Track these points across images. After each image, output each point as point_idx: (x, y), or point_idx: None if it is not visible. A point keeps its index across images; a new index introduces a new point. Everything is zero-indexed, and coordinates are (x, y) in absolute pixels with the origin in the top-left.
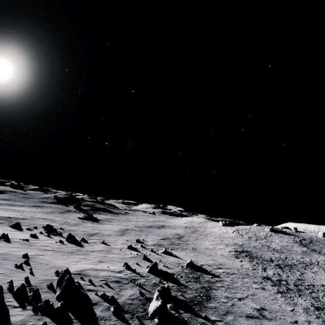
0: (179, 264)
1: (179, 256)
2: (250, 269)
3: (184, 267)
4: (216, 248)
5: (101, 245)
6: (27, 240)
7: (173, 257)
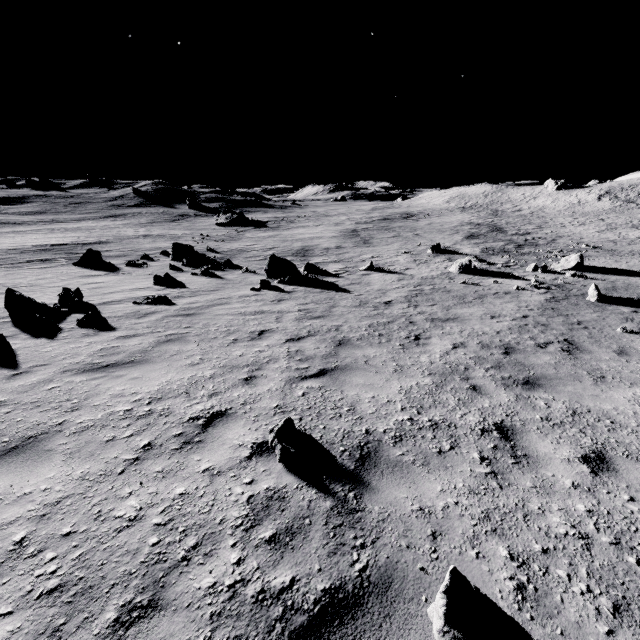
0: None
1: (627, 271)
2: None
3: None
4: (628, 237)
5: (375, 275)
6: (162, 303)
7: (632, 278)
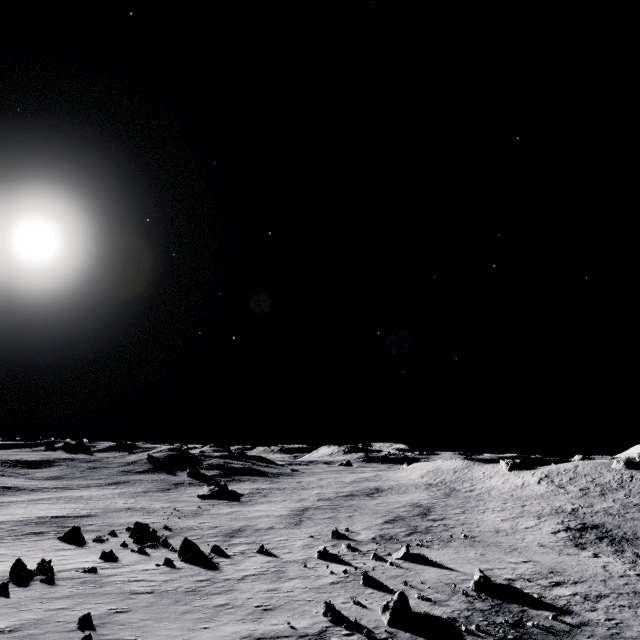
0: (453, 588)
1: (442, 562)
2: (632, 577)
3: (469, 594)
4: (518, 527)
5: (257, 557)
6: (93, 572)
7: (431, 568)
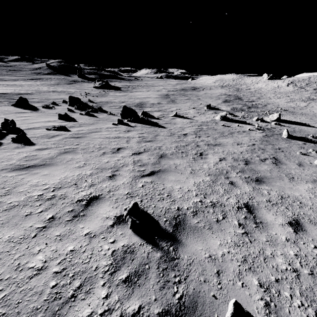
0: None
1: (300, 123)
2: None
3: None
4: (300, 106)
5: (178, 119)
6: (63, 130)
7: (302, 127)
